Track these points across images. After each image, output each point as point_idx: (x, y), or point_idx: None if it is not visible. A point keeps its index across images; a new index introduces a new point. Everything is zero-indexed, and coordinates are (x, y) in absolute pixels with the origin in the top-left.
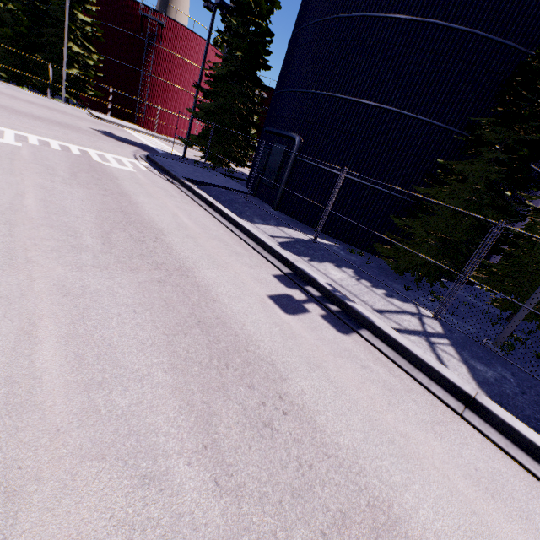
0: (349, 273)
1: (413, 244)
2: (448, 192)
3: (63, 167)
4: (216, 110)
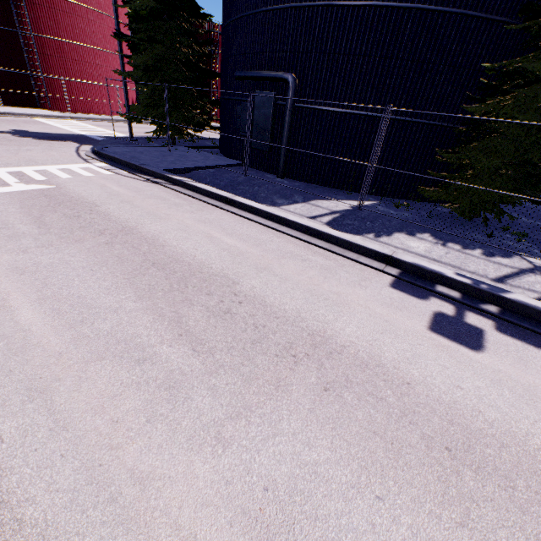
0: (429, 239)
1: (470, 178)
2: (512, 105)
3: (16, 215)
4: (155, 64)
